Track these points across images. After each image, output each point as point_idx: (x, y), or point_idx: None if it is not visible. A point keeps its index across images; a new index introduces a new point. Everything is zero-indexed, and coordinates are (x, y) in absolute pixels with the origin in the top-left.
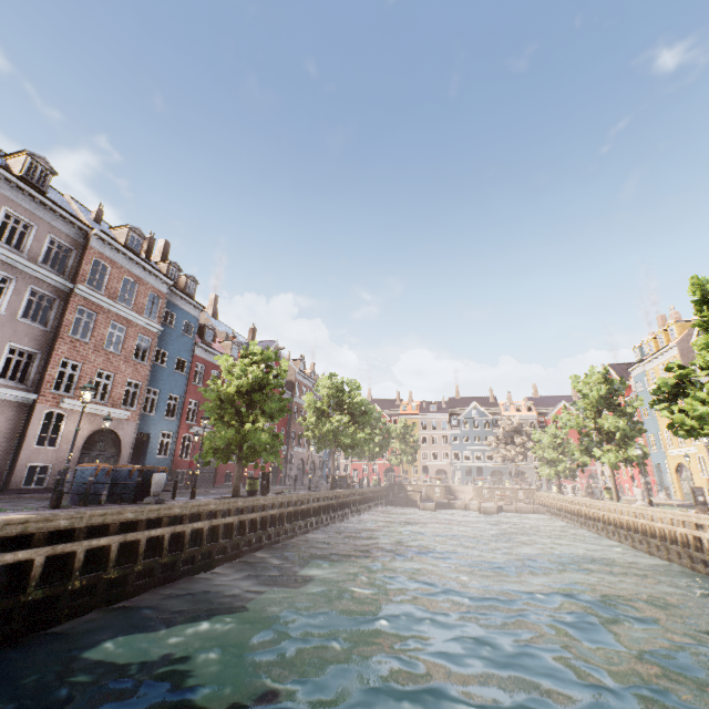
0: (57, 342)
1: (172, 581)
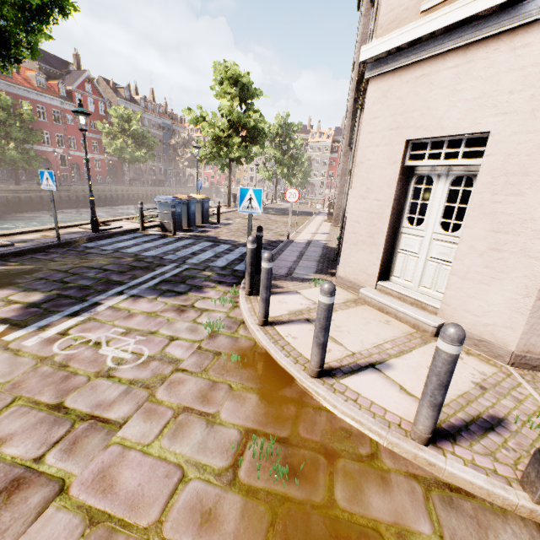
0: None
1: None
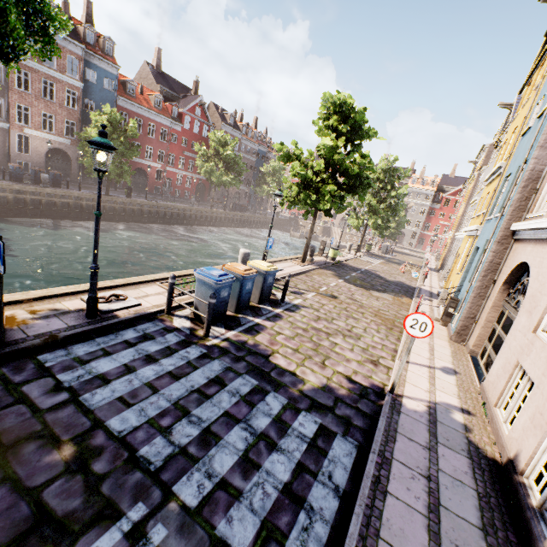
0: (10, 93)
1: (54, 219)
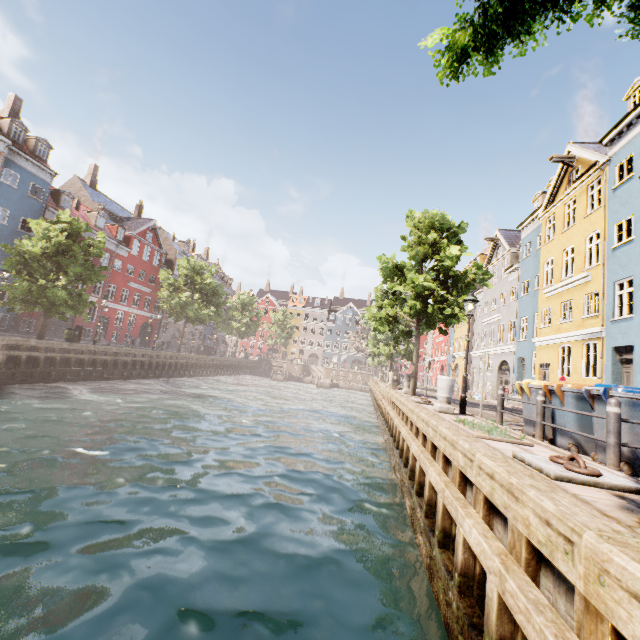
0: None
1: None
